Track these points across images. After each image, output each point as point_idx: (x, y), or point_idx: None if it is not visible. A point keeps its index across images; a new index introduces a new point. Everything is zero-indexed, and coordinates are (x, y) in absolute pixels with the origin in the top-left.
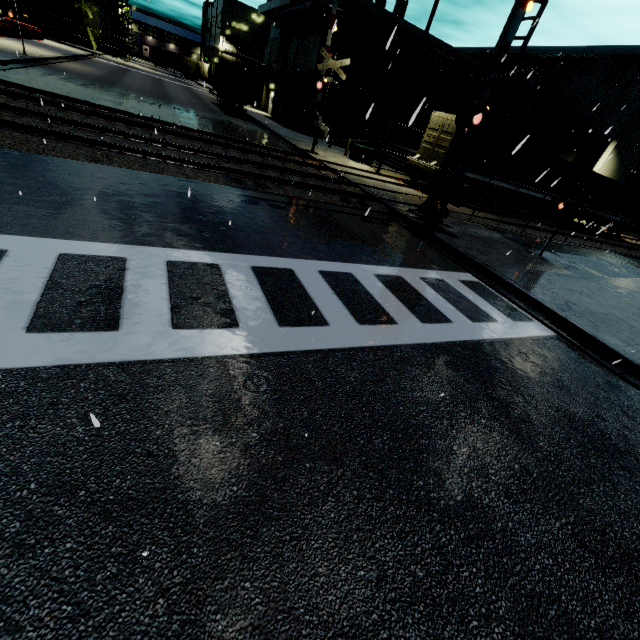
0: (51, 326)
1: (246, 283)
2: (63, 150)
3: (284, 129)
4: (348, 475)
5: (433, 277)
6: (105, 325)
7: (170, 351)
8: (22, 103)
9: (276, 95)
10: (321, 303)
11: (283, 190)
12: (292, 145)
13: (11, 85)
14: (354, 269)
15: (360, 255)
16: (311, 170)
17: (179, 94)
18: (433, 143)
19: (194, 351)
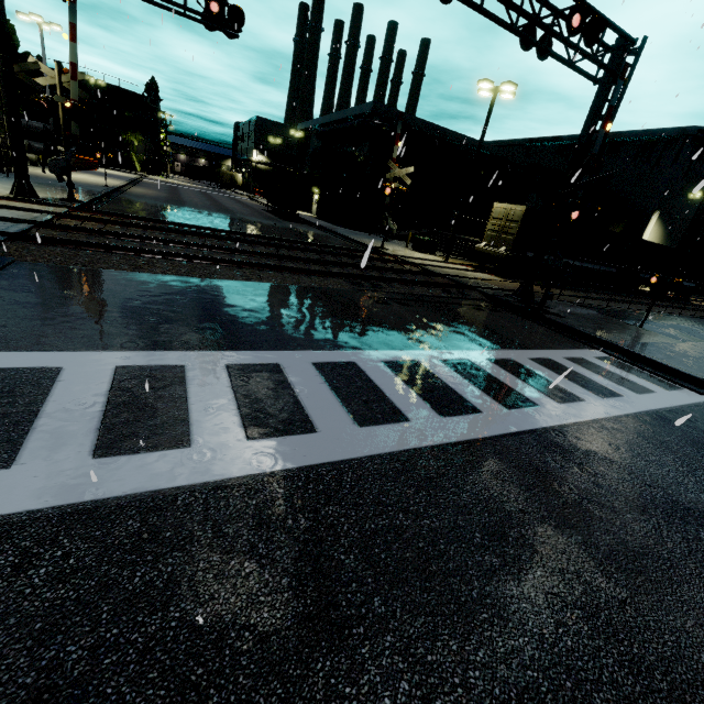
0: (367, 421)
1: (450, 375)
2: (222, 273)
3: (339, 228)
4: (662, 522)
5: (573, 356)
6: (398, 417)
7: (457, 434)
8: (154, 234)
9: (322, 198)
10: (516, 387)
11: (395, 288)
12: (359, 243)
13: (134, 218)
14: (510, 355)
15: (503, 342)
16: (395, 266)
17: (233, 205)
18: (499, 231)
19: (472, 433)
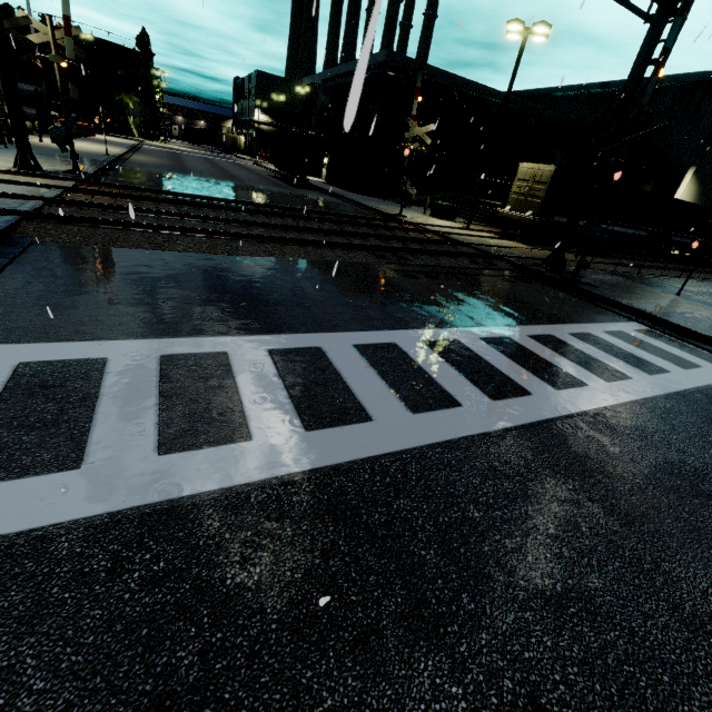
0: (420, 407)
1: (493, 354)
2: (244, 248)
3: (352, 194)
4: None
5: (612, 330)
6: (449, 402)
7: (512, 419)
8: (167, 207)
9: (331, 161)
10: (561, 365)
11: (421, 260)
12: (375, 210)
13: (144, 190)
14: (549, 330)
15: (539, 316)
16: (417, 235)
17: (239, 172)
18: (525, 193)
19: (526, 417)
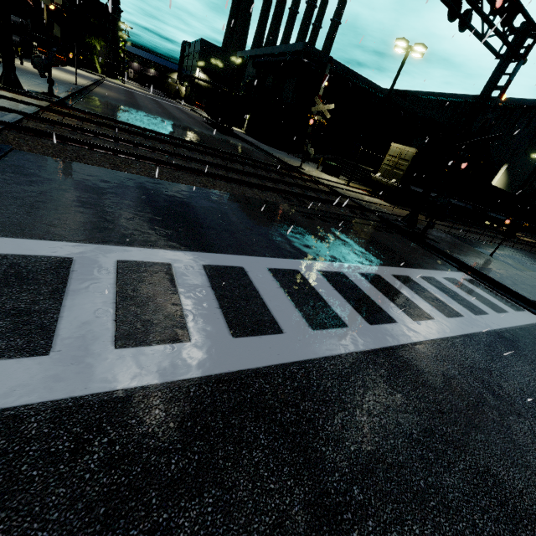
0: (318, 325)
1: (368, 287)
2: (184, 178)
3: (264, 146)
4: (533, 424)
5: (449, 277)
6: (339, 323)
7: (384, 341)
8: (123, 135)
9: (251, 118)
10: (416, 301)
11: (315, 205)
12: (281, 161)
13: (105, 119)
14: (406, 272)
15: (399, 260)
16: (312, 185)
17: (179, 114)
18: (392, 166)
19: (394, 341)
